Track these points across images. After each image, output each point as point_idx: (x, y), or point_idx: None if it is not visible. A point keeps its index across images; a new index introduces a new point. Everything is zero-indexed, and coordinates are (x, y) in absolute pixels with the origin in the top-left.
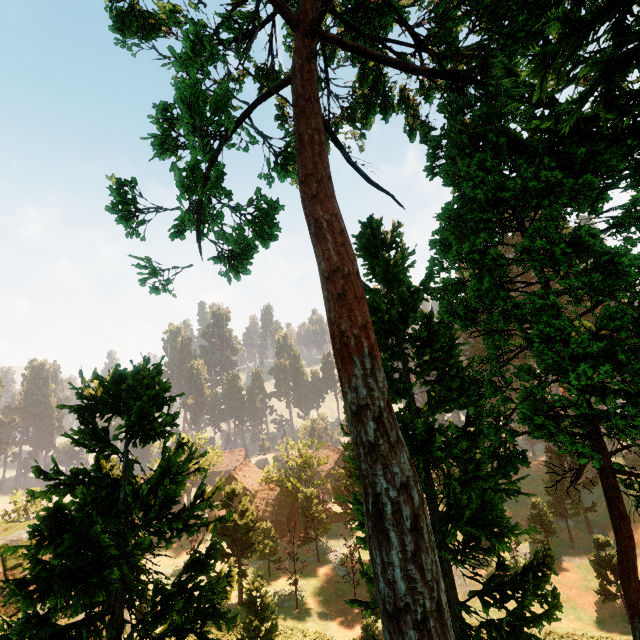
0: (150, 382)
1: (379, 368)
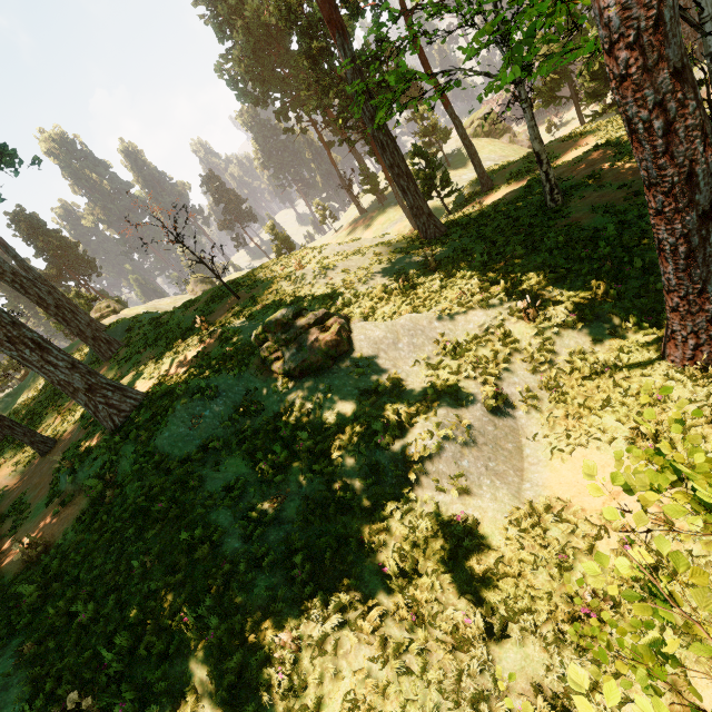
0: None
1: None
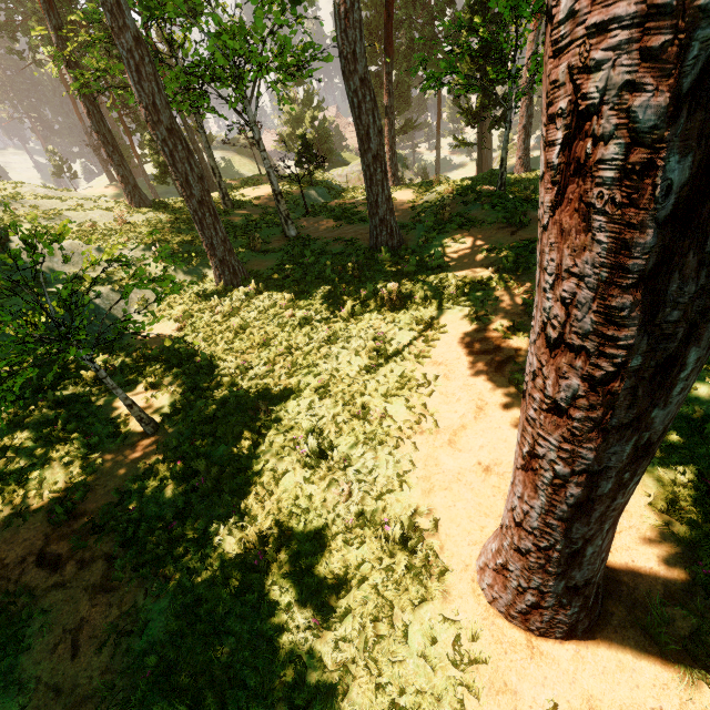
0: None
1: None
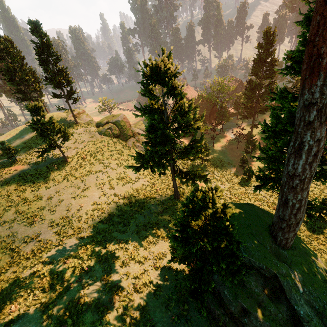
0: (170, 66)
1: None
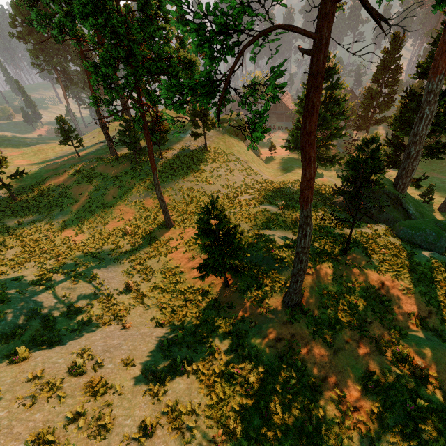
0: (335, 66)
1: (443, 79)
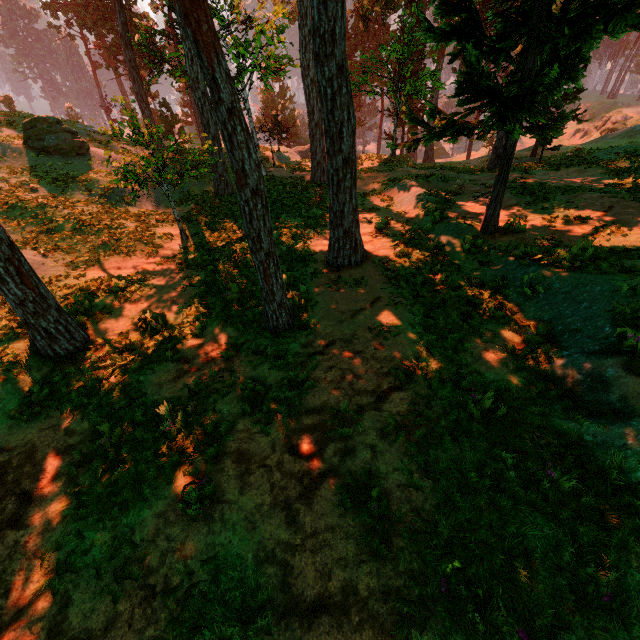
0: None
1: None
